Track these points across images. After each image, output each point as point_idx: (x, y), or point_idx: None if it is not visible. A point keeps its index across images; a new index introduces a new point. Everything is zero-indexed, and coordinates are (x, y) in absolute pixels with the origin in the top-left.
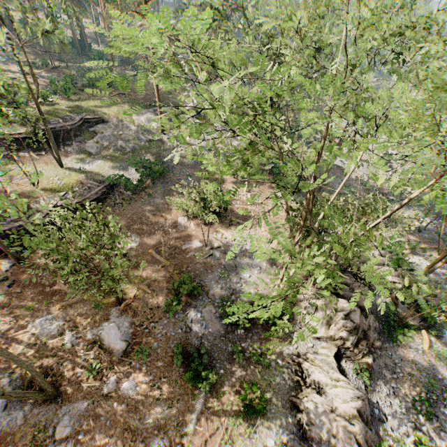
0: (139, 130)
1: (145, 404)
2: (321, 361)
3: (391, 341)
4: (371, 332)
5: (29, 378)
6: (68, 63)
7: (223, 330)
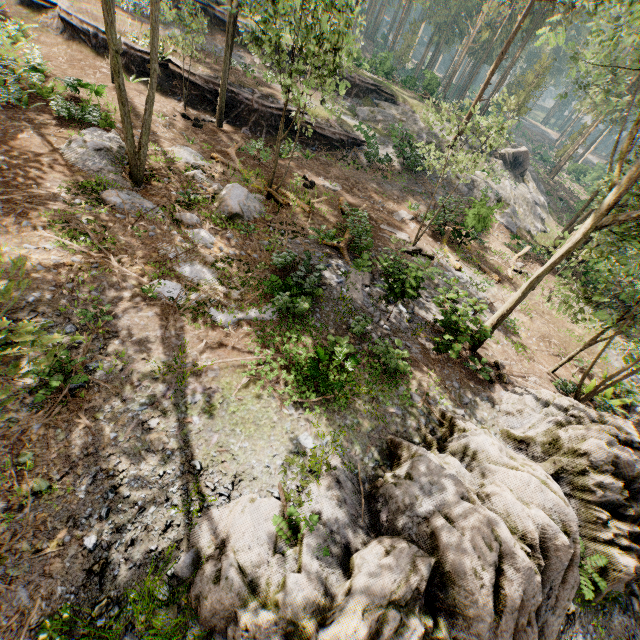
0: (425, 130)
1: (200, 257)
2: None
3: None
4: None
5: None
6: None
7: (359, 303)
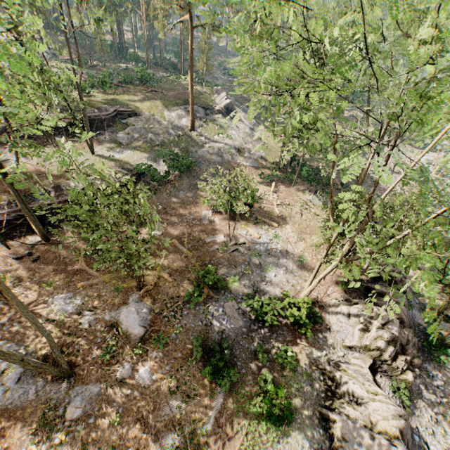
0: (169, 125)
1: (160, 395)
2: (354, 372)
3: (431, 361)
4: (410, 348)
5: (44, 354)
6: (106, 63)
7: (245, 328)
